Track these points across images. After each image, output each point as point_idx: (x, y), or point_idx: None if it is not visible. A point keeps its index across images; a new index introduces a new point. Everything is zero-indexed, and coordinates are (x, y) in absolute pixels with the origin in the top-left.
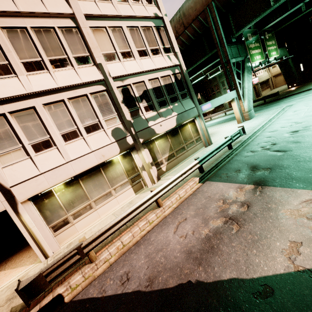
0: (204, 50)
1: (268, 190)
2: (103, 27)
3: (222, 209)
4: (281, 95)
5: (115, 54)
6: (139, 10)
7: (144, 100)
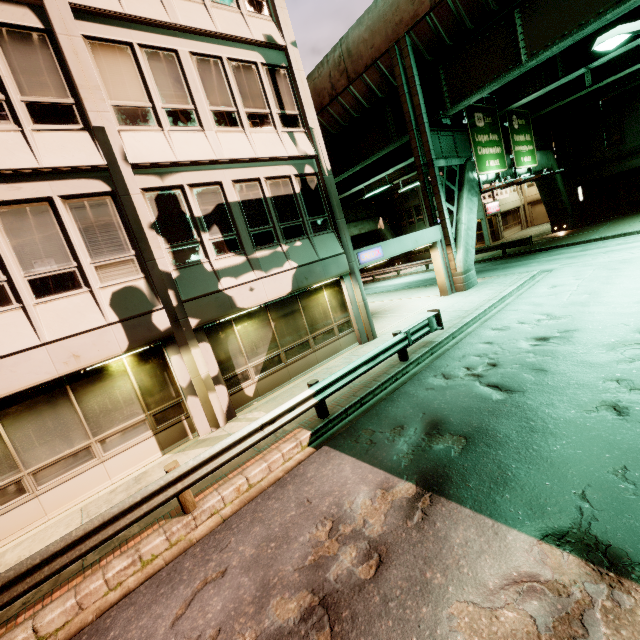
0: (387, 133)
1: (443, 513)
2: (125, 44)
3: (317, 558)
4: (536, 245)
5: (151, 112)
6: (229, 22)
7: (215, 227)
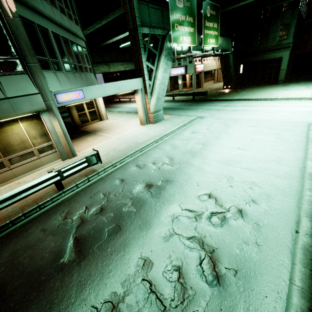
0: None
1: None
2: None
3: None
4: (210, 96)
5: None
6: None
7: None
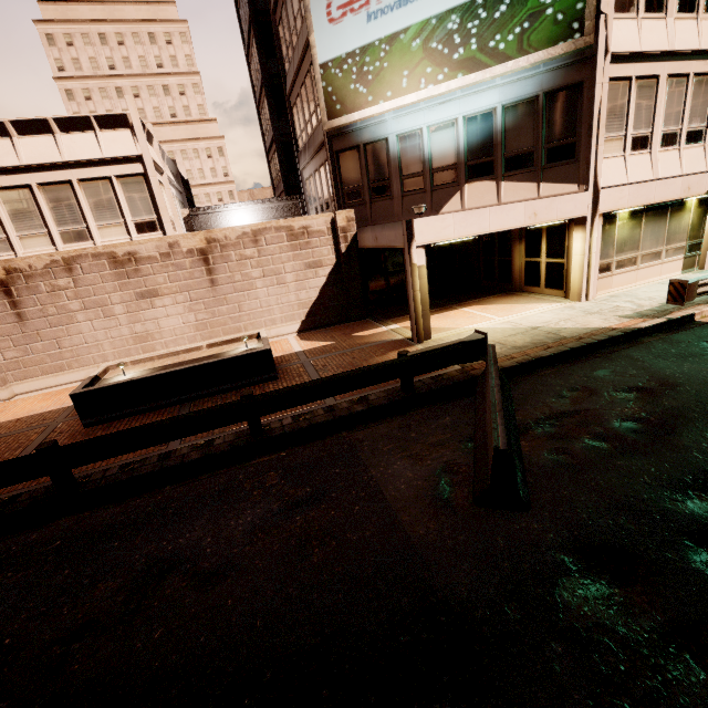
0: None
1: None
2: None
3: None
4: None
5: None
6: None
7: None
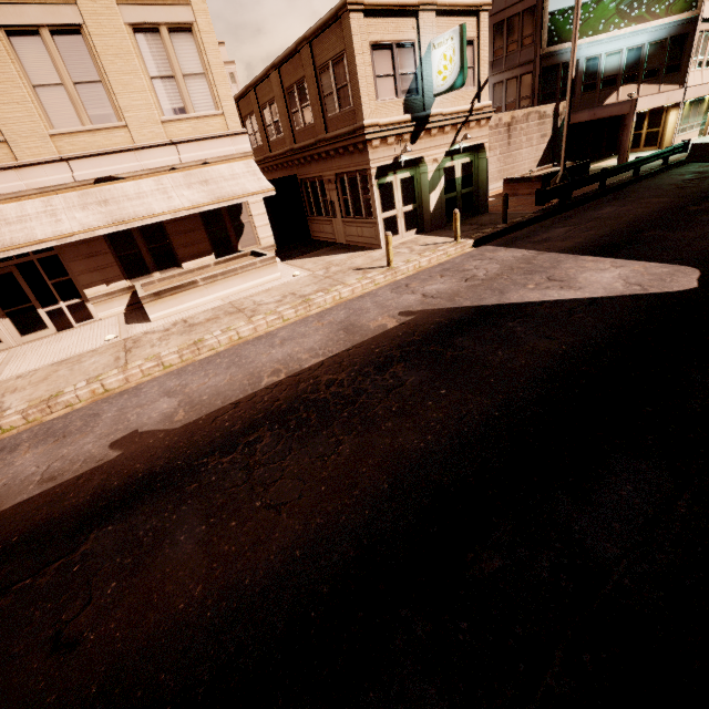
0: None
1: None
2: None
3: None
4: None
5: None
6: None
7: None
